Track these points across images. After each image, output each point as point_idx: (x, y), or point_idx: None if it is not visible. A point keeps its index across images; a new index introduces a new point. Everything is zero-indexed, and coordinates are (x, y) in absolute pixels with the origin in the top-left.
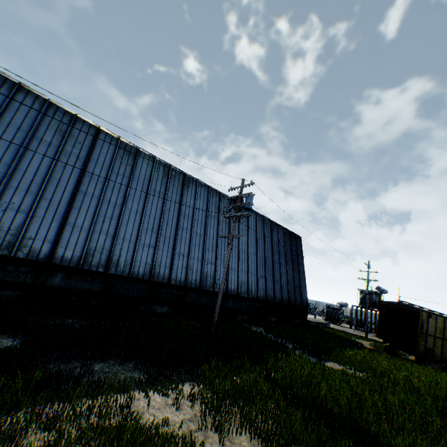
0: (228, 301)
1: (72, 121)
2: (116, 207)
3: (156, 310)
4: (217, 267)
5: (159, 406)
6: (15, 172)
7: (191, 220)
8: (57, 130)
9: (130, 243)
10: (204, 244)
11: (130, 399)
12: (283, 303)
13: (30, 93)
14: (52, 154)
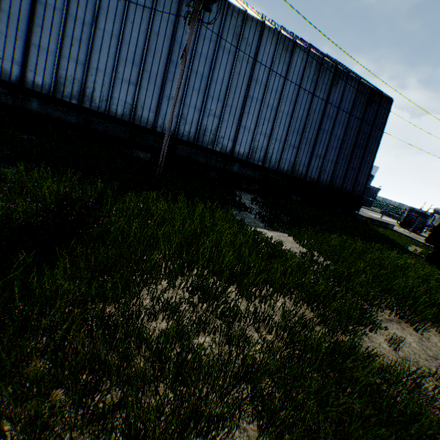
0: (233, 165)
1: None
2: (85, 27)
3: (137, 154)
4: (222, 122)
5: None
6: None
7: (189, 53)
8: None
9: (105, 76)
10: (207, 89)
11: None
12: (317, 184)
13: None
14: None
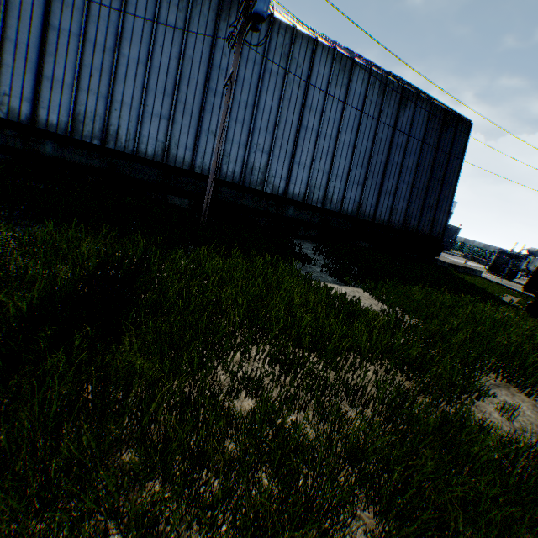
0: (287, 208)
1: None
2: (106, 53)
3: (173, 201)
4: (273, 158)
5: None
6: None
7: None
8: None
9: (131, 110)
10: (252, 120)
11: None
12: (388, 226)
13: None
14: None
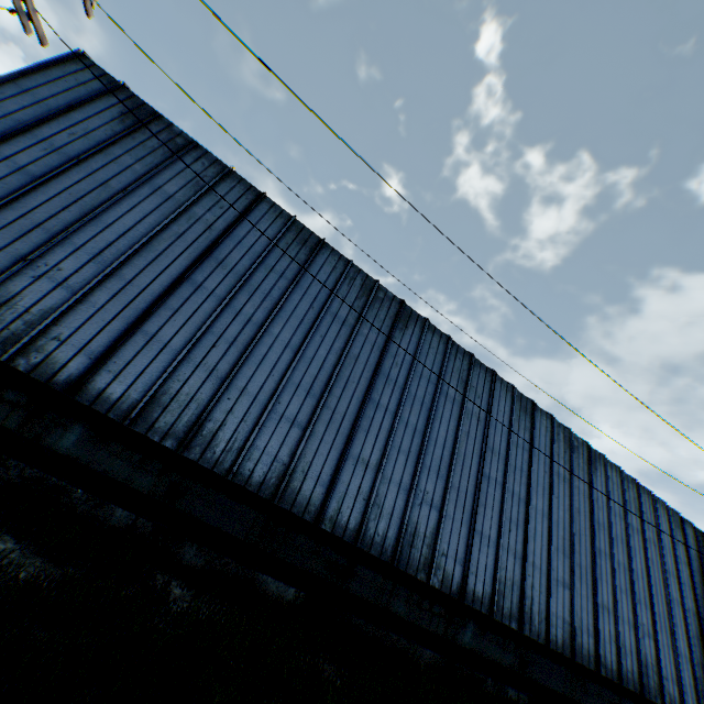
0: None
1: (472, 366)
2: (519, 503)
3: None
4: (657, 645)
5: None
6: (427, 444)
7: (606, 534)
8: (458, 380)
9: (540, 574)
10: (633, 588)
11: None
12: None
13: (435, 331)
14: (456, 414)
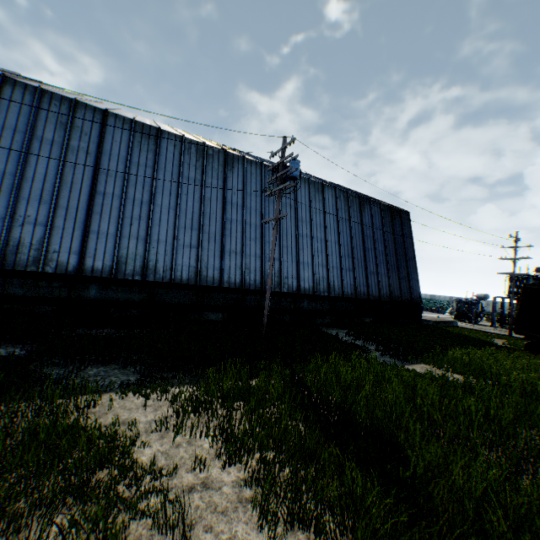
0: (302, 302)
1: (72, 109)
2: (143, 205)
3: (208, 317)
4: (283, 263)
5: (131, 408)
6: (23, 182)
7: (241, 209)
8: (57, 124)
9: (166, 245)
10: (262, 236)
11: (93, 399)
12: (381, 300)
13: (17, 85)
14: (58, 153)
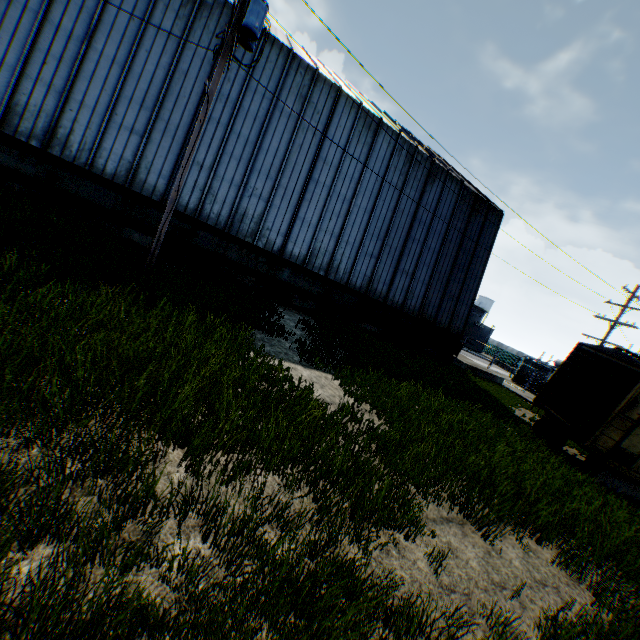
0: (281, 270)
1: None
2: (71, 42)
3: (131, 236)
4: (271, 208)
5: None
6: None
7: (231, 107)
8: None
9: (94, 115)
10: (251, 159)
11: None
12: (401, 311)
13: None
14: None
